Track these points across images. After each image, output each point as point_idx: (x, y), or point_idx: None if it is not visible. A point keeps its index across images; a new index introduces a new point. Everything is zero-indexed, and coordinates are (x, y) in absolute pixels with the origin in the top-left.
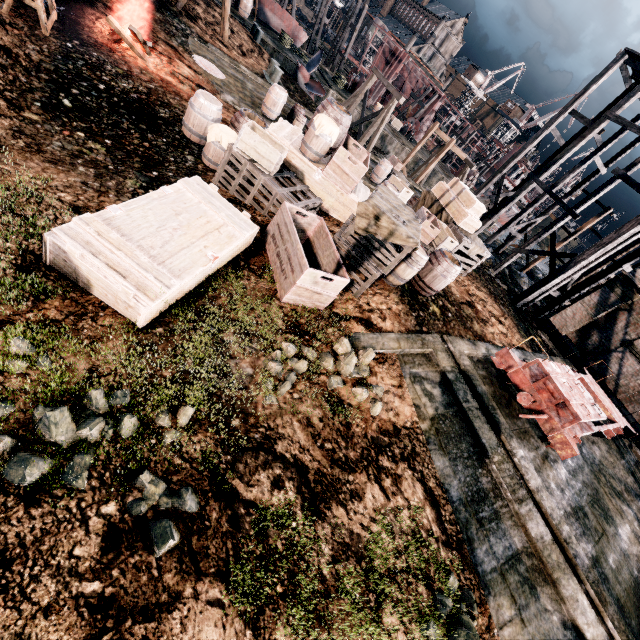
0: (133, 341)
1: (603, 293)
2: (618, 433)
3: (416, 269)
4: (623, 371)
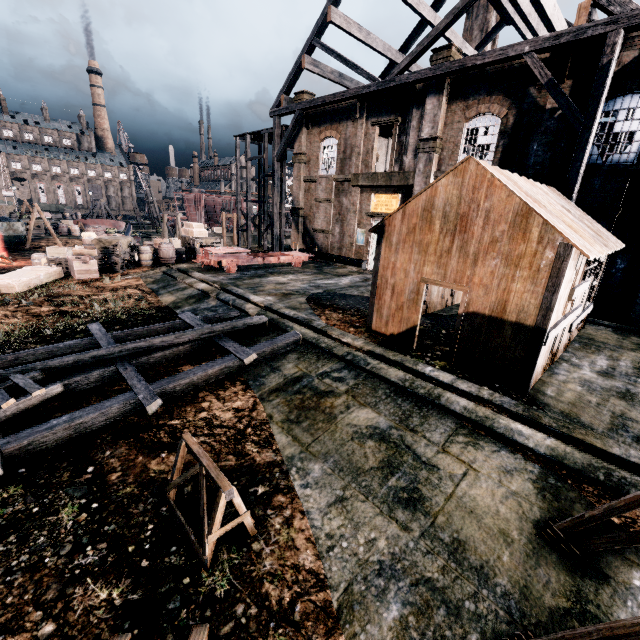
0: (17, 294)
1: (294, 220)
2: (297, 259)
3: (146, 253)
4: (321, 242)
